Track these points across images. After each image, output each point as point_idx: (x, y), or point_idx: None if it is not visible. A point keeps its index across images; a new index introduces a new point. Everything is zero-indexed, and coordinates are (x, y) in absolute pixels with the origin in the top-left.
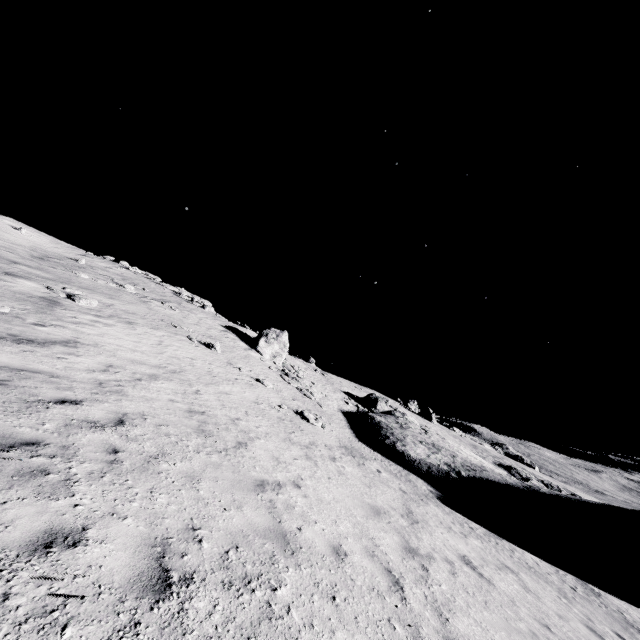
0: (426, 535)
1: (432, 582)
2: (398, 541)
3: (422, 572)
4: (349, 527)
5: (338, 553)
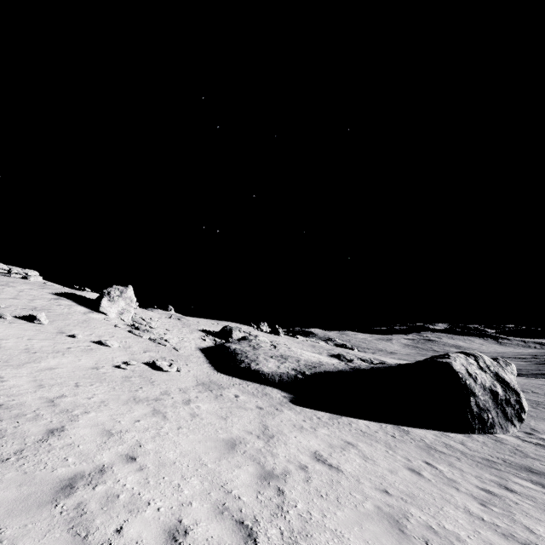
0: (281, 447)
1: (288, 506)
2: (253, 471)
3: (278, 499)
4: (196, 485)
5: (175, 537)
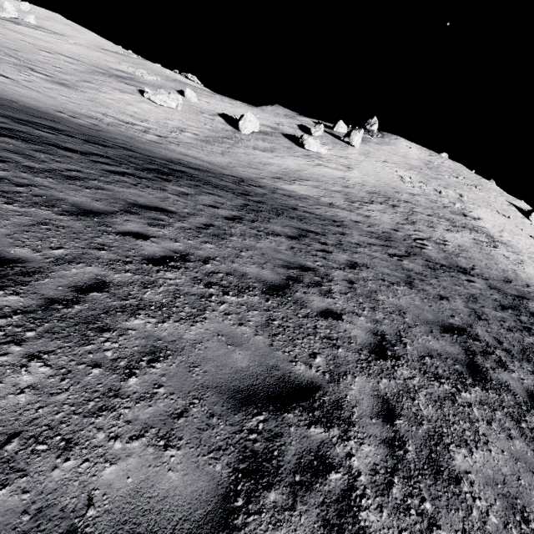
0: None
1: None
2: None
3: None
4: None
5: None
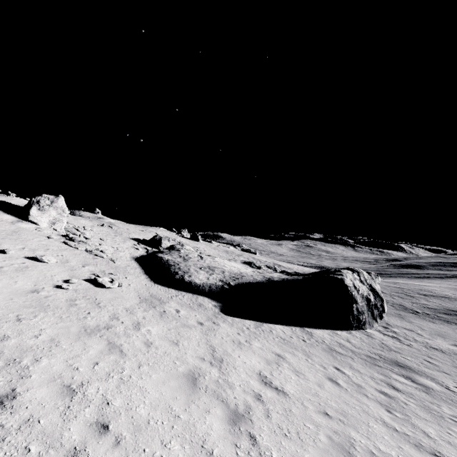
0: (233, 374)
1: None
2: (222, 415)
3: (254, 451)
4: (178, 452)
5: None
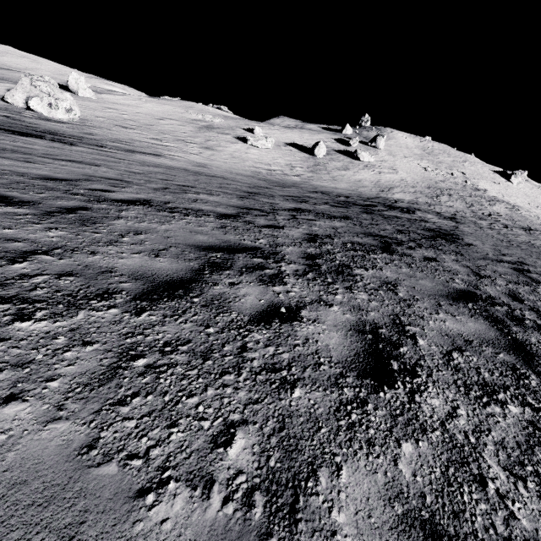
0: None
1: None
2: None
3: None
4: None
5: None
